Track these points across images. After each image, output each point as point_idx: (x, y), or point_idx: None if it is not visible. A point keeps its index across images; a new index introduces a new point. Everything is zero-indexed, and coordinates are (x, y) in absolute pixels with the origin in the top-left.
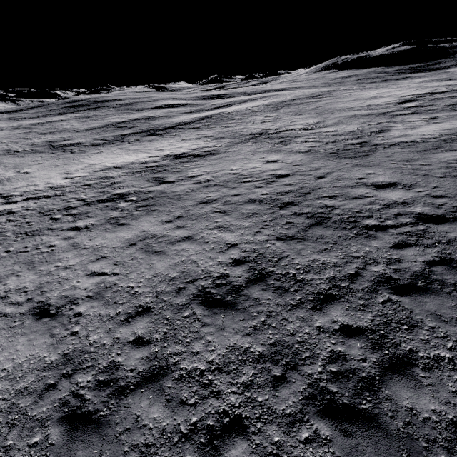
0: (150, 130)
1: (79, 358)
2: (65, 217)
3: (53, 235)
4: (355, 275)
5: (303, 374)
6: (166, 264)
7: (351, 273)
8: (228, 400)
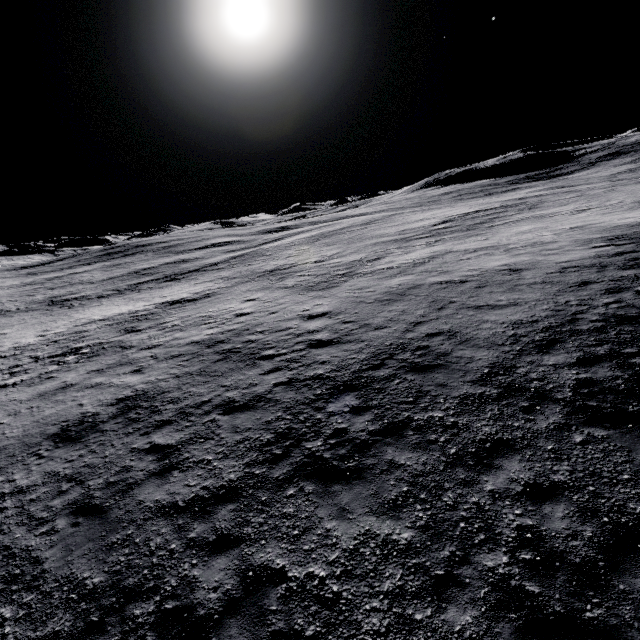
0: (172, 275)
1: None
2: (3, 376)
3: None
4: (206, 402)
5: (85, 486)
6: (54, 410)
7: (205, 400)
8: (6, 513)
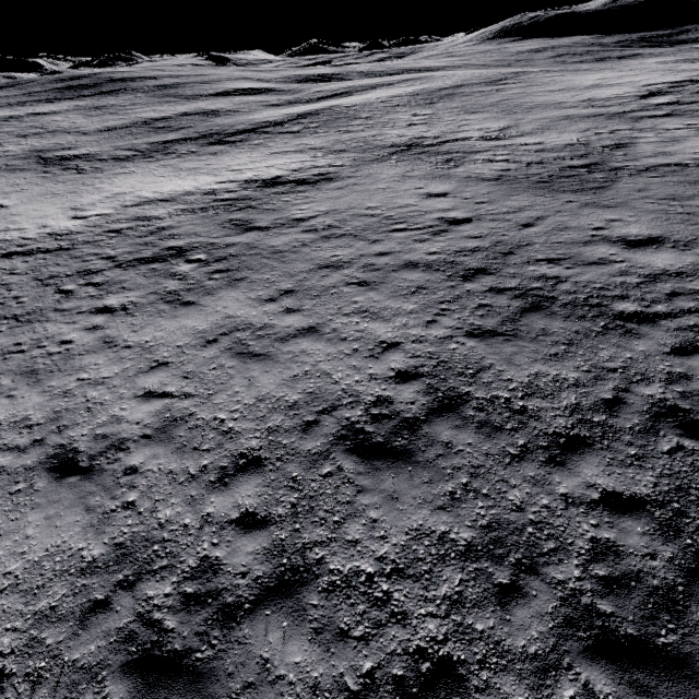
0: (213, 134)
1: (144, 552)
2: (82, 289)
3: (66, 323)
4: (614, 403)
5: (550, 581)
6: (276, 378)
7: (607, 398)
8: (423, 629)
